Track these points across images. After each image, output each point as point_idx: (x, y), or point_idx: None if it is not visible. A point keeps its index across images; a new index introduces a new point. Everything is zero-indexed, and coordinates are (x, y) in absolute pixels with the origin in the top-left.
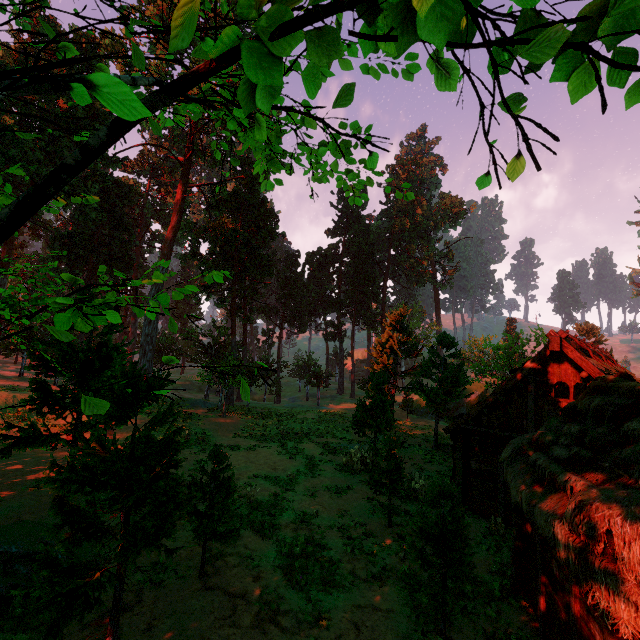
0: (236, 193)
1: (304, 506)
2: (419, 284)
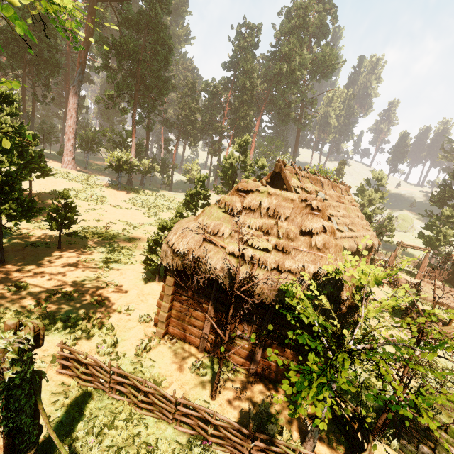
0: (139, 14)
1: (137, 236)
2: (284, 123)
